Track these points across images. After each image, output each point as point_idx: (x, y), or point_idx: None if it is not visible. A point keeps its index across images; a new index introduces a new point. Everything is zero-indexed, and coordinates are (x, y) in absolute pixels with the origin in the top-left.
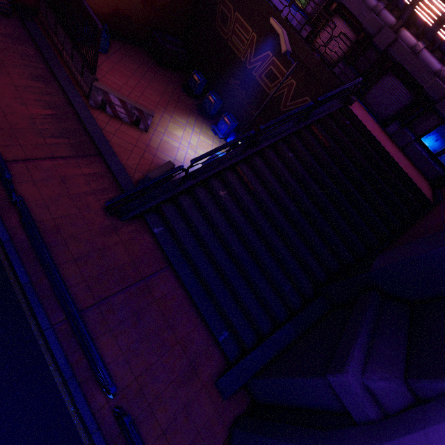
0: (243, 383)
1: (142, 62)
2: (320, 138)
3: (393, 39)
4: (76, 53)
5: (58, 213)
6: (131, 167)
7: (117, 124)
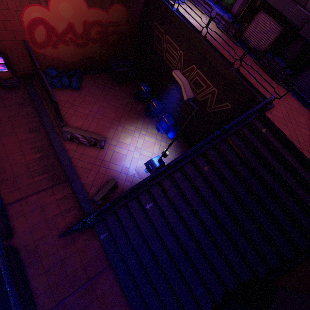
0: None
1: (104, 86)
2: (235, 148)
3: None
4: (52, 108)
5: (38, 236)
6: (89, 184)
7: (82, 149)
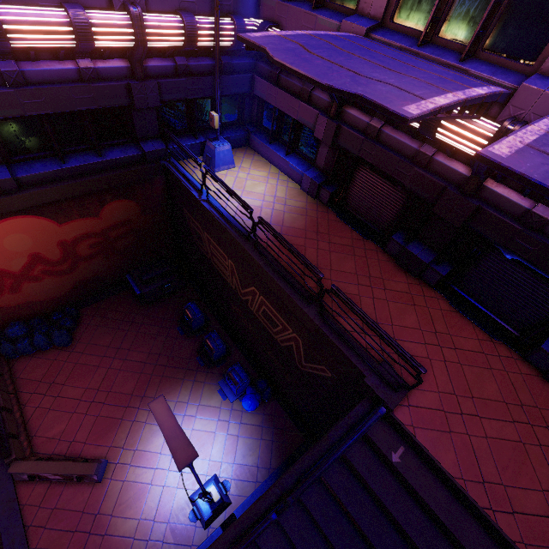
0: None
1: (121, 321)
2: (341, 505)
3: (471, 209)
4: None
5: None
6: None
7: (55, 495)
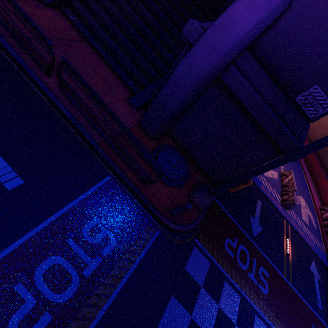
0: (145, 101)
1: None
2: None
3: None
4: None
5: None
6: None
7: None
